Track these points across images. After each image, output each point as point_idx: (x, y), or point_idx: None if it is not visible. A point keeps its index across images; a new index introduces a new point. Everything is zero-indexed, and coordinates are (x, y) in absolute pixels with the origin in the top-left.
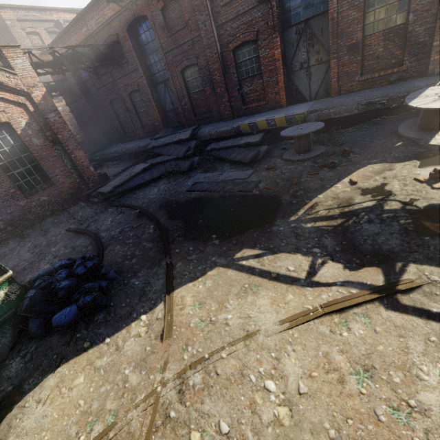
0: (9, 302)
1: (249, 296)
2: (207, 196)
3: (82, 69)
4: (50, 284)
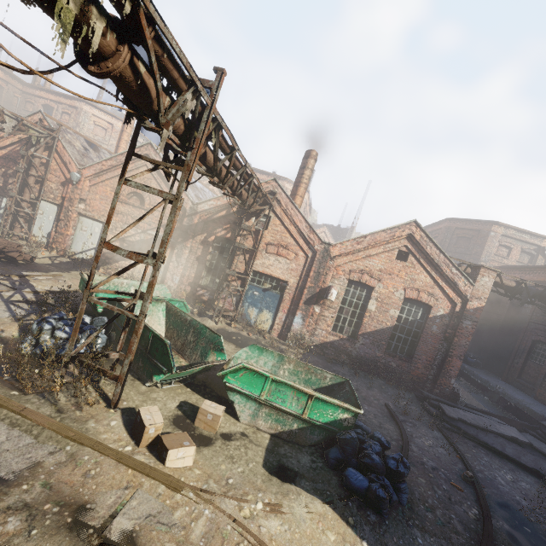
0: (341, 423)
1: None
2: None
3: (537, 305)
4: (364, 442)
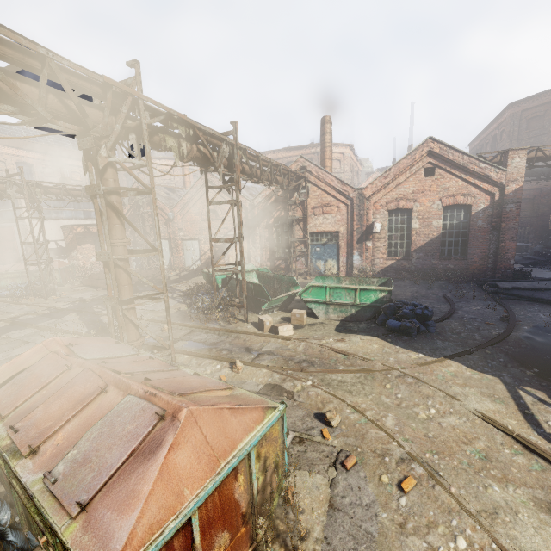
0: (382, 300)
1: (487, 398)
2: None
3: None
4: (401, 307)
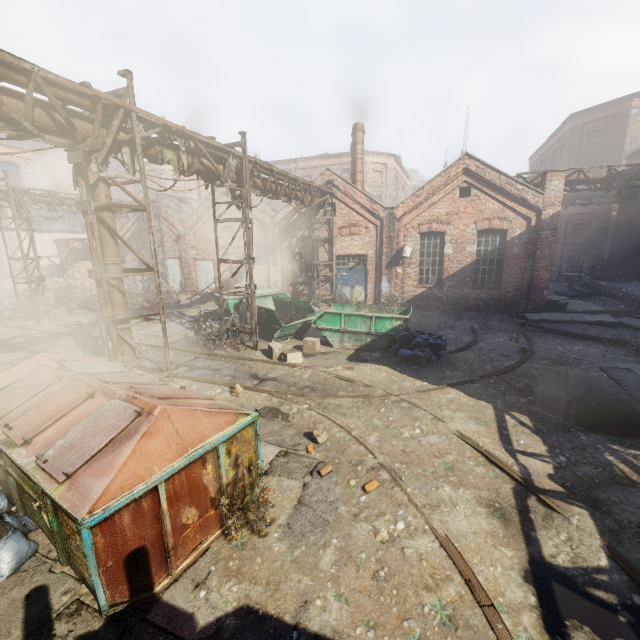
0: (397, 329)
1: (473, 421)
2: (604, 383)
3: None
4: (416, 337)
